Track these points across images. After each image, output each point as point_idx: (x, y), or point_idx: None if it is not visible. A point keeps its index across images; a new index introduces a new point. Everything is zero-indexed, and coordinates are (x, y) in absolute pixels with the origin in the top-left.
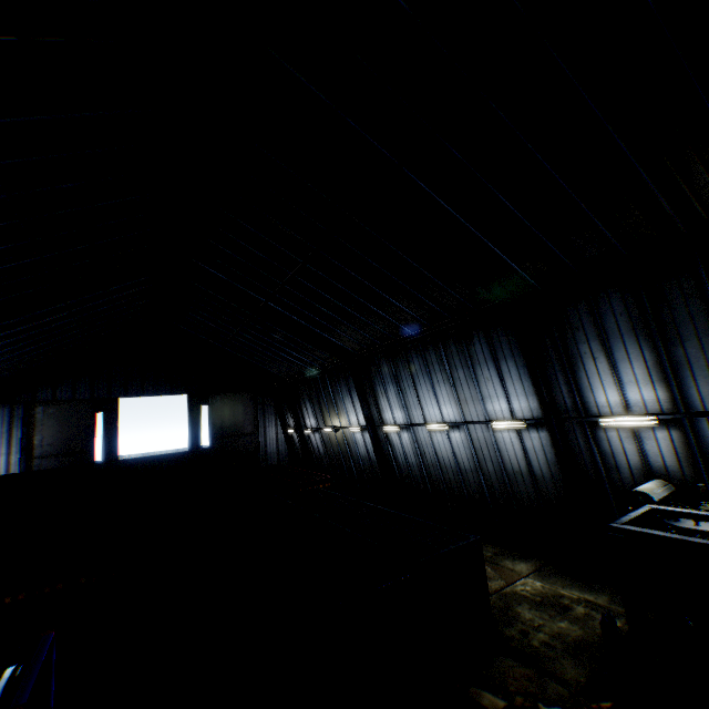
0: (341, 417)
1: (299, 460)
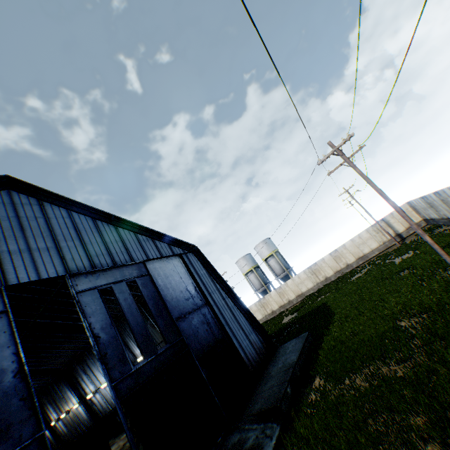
0: (69, 402)
1: (55, 446)
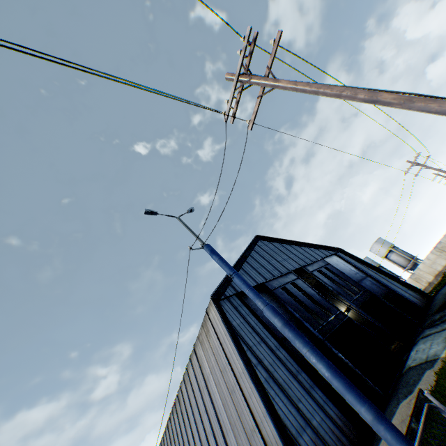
0: None
1: None
